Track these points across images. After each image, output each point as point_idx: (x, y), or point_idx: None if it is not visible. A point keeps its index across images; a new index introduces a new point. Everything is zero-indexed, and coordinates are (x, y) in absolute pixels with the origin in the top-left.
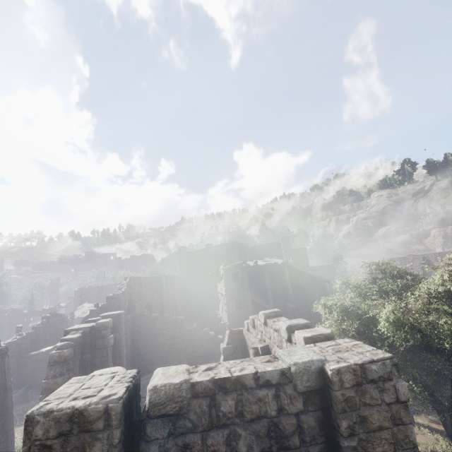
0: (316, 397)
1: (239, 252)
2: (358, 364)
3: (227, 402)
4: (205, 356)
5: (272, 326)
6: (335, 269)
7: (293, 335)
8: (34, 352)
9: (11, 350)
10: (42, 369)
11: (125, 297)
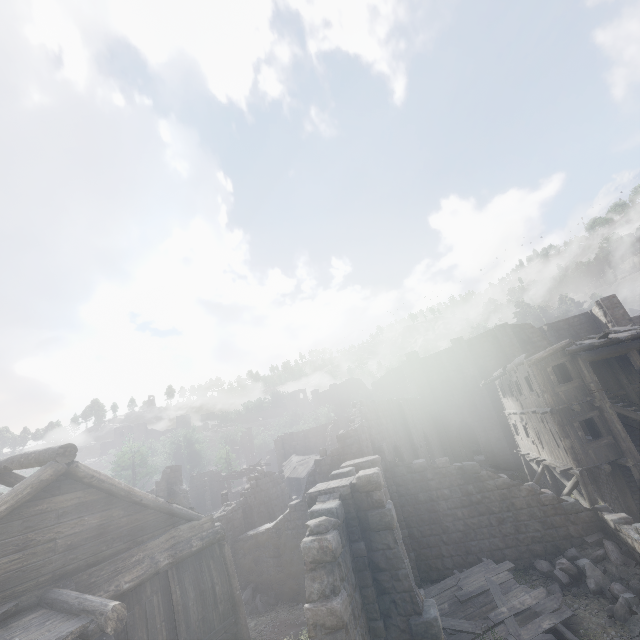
0: None
1: (519, 341)
2: None
3: None
4: (548, 541)
5: None
6: None
7: None
8: (251, 532)
9: None
10: (267, 559)
11: (364, 434)
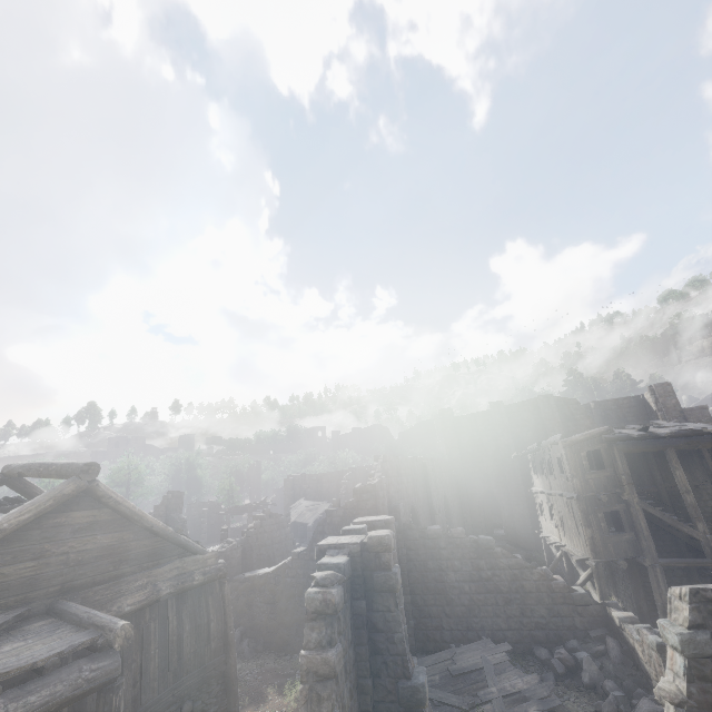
0: None
1: (561, 415)
2: None
3: None
4: (552, 628)
5: None
6: None
7: None
8: (248, 574)
9: None
10: (261, 604)
11: (382, 491)
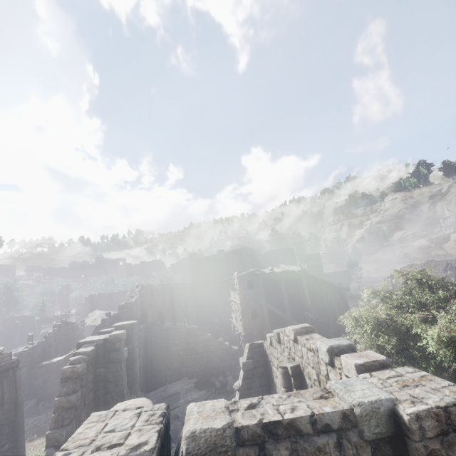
0: (387, 446)
1: (252, 258)
2: (441, 406)
3: (279, 453)
4: (220, 368)
5: (306, 345)
6: (350, 275)
7: (337, 358)
8: (45, 362)
9: (23, 360)
10: (54, 379)
11: (137, 306)
